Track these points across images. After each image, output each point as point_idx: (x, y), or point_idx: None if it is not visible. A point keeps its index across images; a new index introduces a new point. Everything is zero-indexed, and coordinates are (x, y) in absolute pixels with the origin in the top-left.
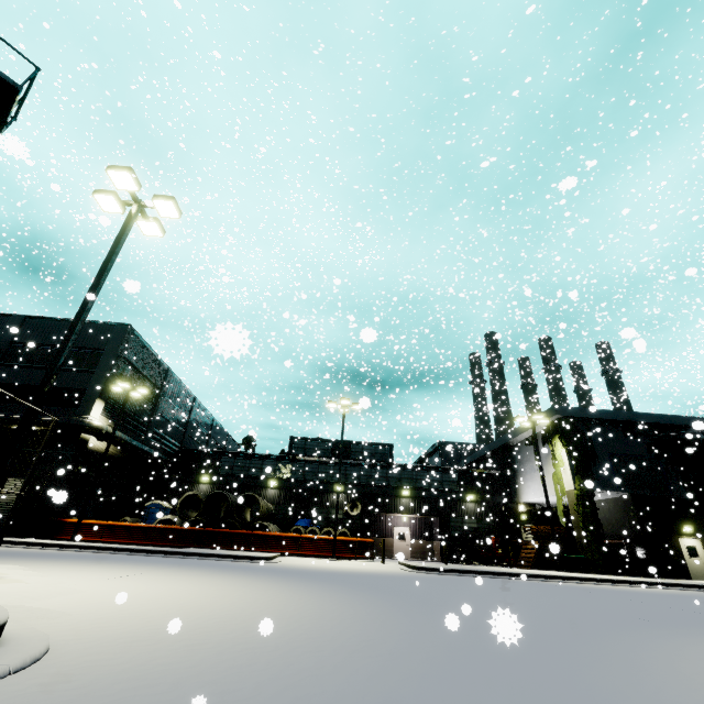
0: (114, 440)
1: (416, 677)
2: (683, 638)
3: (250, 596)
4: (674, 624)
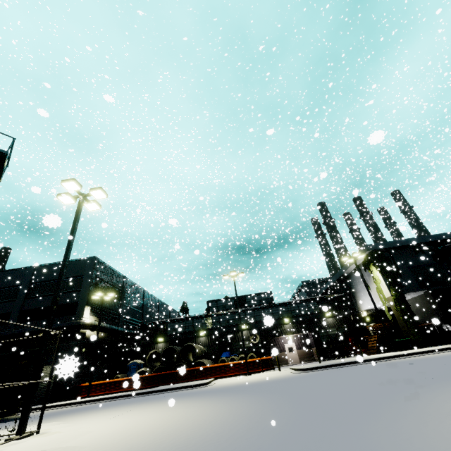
0: (101, 329)
1: (266, 446)
2: (446, 387)
3: (189, 414)
4: (448, 377)
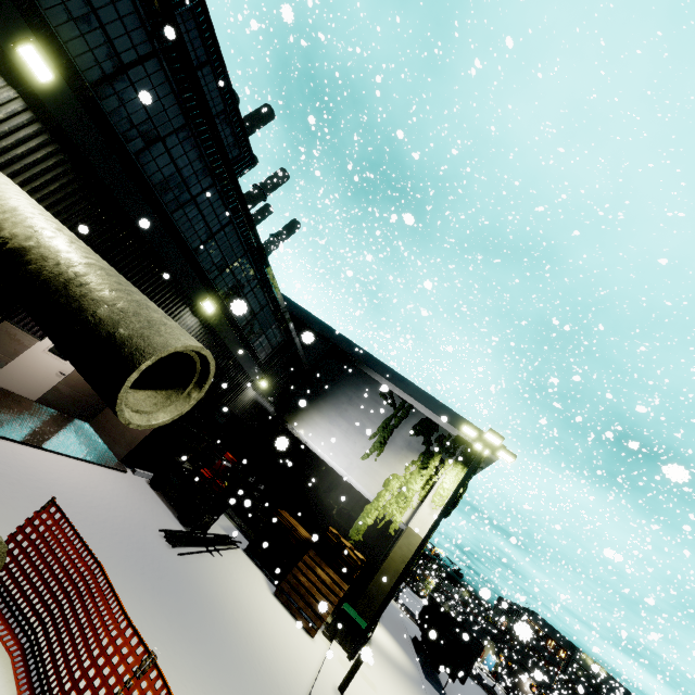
0: None
1: None
2: None
3: None
4: None
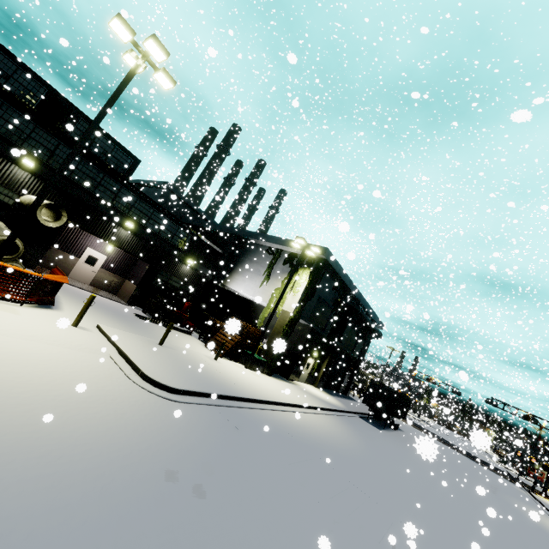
0: None
1: None
2: None
3: None
4: None
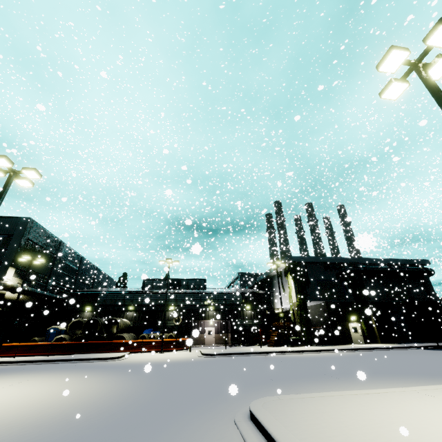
0: (23, 292)
1: (102, 427)
2: (267, 389)
3: (75, 390)
4: (281, 380)
